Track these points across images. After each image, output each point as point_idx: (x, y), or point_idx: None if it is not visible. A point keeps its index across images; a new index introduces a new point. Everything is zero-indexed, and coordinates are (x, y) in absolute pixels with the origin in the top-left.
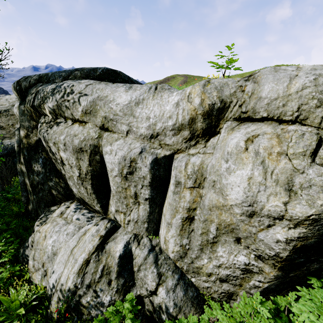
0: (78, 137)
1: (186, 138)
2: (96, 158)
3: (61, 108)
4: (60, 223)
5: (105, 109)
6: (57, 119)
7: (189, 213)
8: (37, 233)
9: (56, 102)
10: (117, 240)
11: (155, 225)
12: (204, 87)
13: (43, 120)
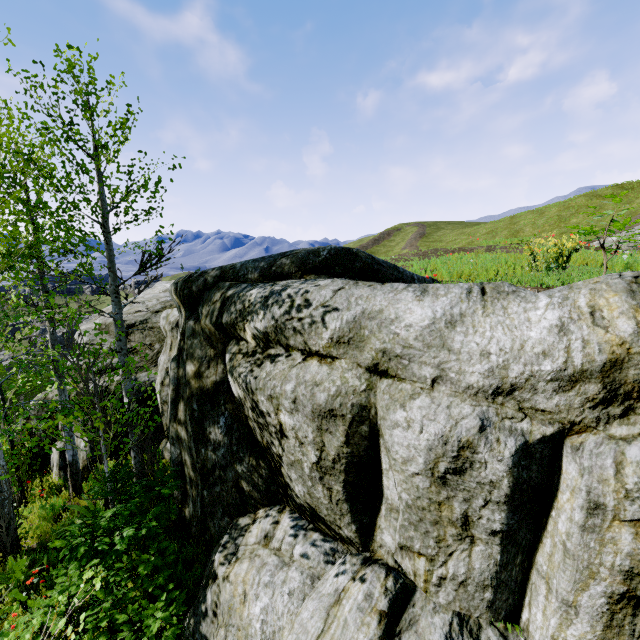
0: (325, 388)
1: (595, 399)
2: (361, 430)
3: (284, 332)
4: (269, 562)
5: (382, 335)
6: (268, 349)
7: (630, 584)
8: (226, 585)
9: (273, 321)
10: (421, 630)
11: (512, 595)
12: (636, 297)
13: (235, 348)
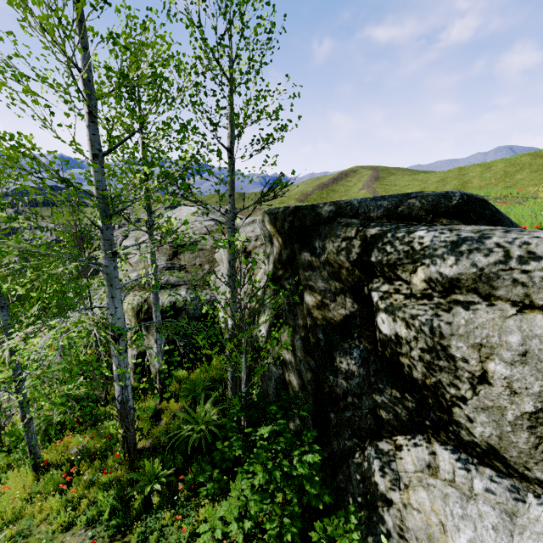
0: None
1: None
2: None
3: (492, 281)
4: (450, 493)
5: None
6: (451, 295)
7: None
8: (412, 512)
9: (474, 269)
10: None
11: None
12: None
13: (386, 287)
